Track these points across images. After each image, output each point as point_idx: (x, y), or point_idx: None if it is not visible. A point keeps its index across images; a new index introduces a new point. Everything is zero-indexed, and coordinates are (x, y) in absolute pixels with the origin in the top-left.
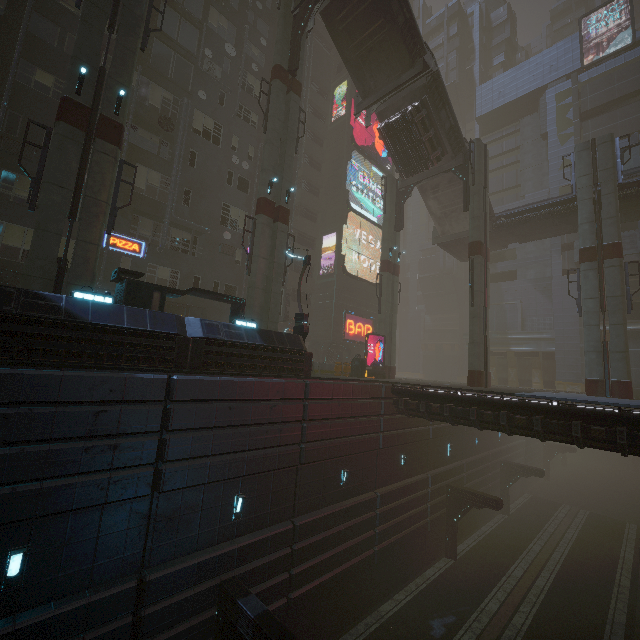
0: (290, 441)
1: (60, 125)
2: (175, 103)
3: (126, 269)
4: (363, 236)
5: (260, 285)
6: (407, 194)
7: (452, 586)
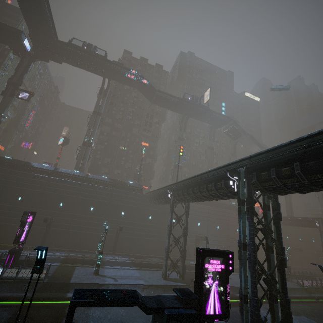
0: None
1: None
2: None
3: None
4: None
5: None
6: None
7: None
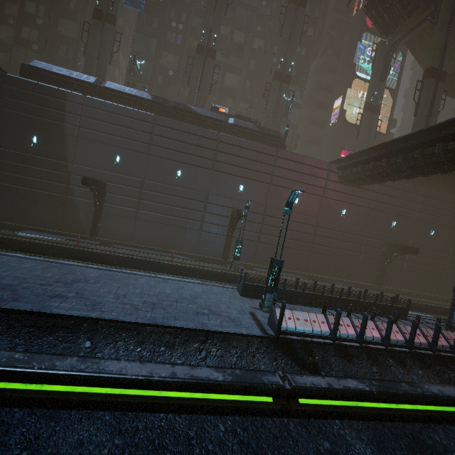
0: (266, 172)
1: (196, 55)
2: (245, 37)
3: (213, 106)
4: (366, 95)
5: (270, 116)
6: (393, 51)
7: (365, 286)
